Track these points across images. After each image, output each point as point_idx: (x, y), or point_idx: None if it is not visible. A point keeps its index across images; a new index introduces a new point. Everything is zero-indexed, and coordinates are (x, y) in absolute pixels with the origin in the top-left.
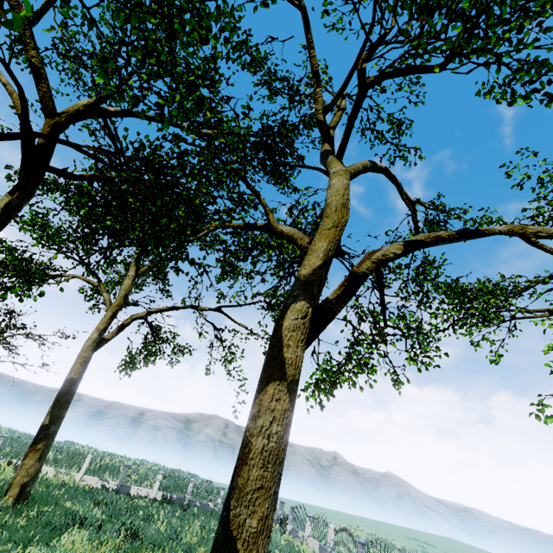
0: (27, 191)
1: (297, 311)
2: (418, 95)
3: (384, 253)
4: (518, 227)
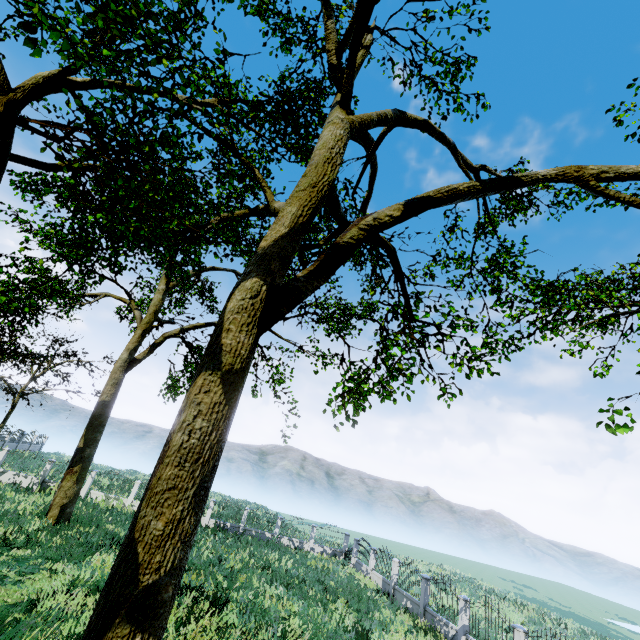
0: None
1: (246, 290)
2: (480, 18)
3: (376, 217)
4: (572, 169)
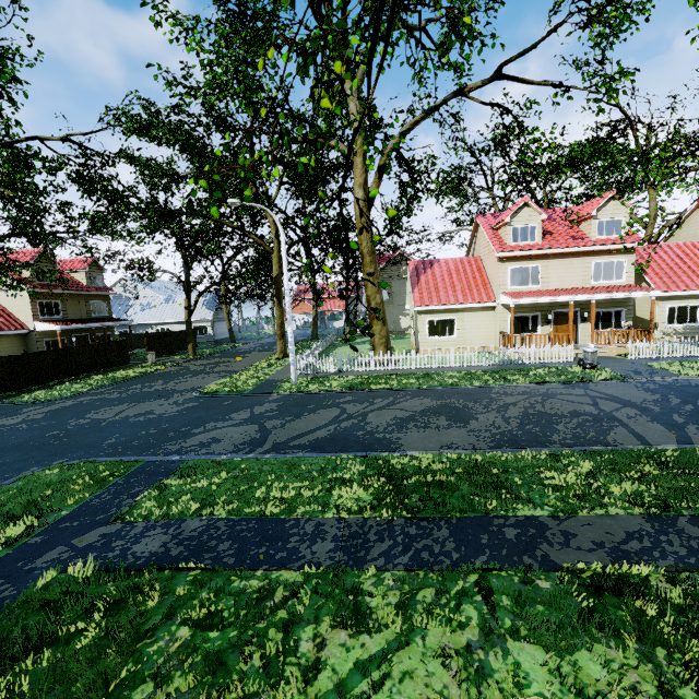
0: None
1: None
2: None
3: (669, 224)
4: None
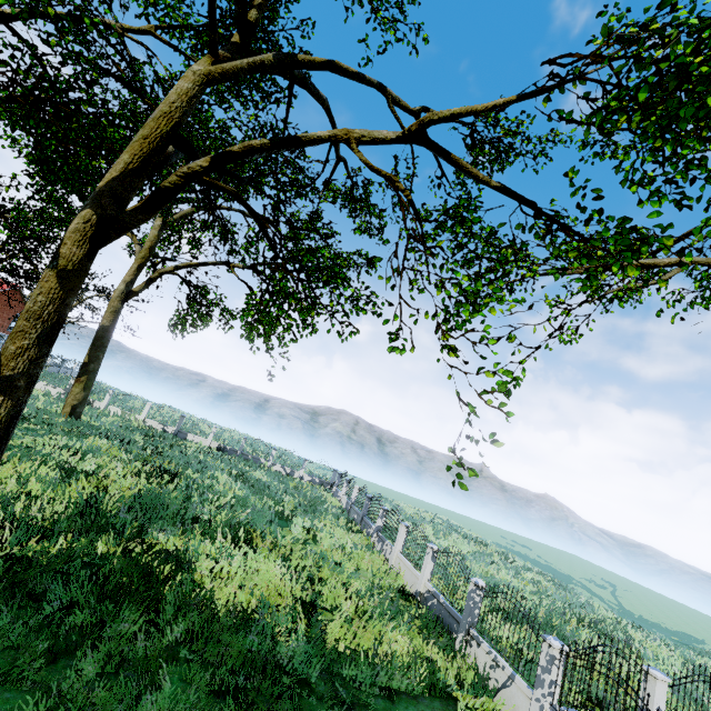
0: None
1: (81, 217)
2: None
3: (190, 166)
4: (343, 132)
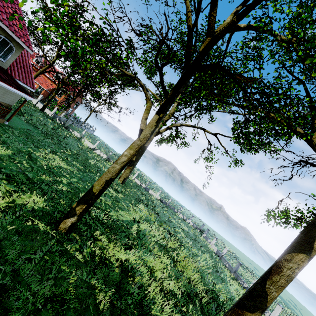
0: (186, 83)
1: None
2: None
3: None
4: None
